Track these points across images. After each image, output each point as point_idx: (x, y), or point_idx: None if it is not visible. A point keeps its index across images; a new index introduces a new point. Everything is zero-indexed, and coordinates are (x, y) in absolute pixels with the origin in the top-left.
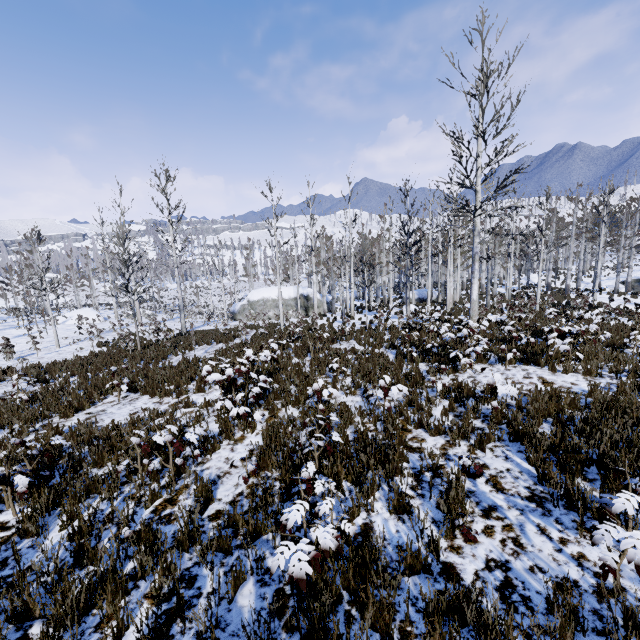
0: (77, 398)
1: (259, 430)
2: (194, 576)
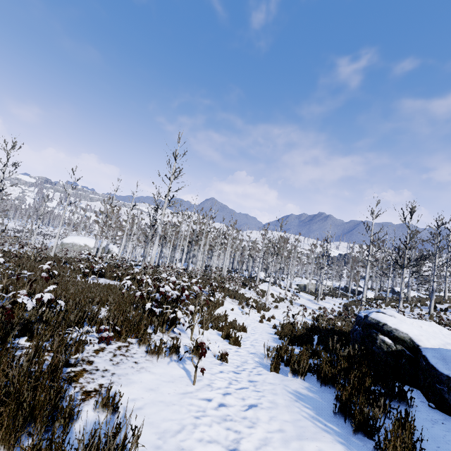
0: None
1: None
2: None
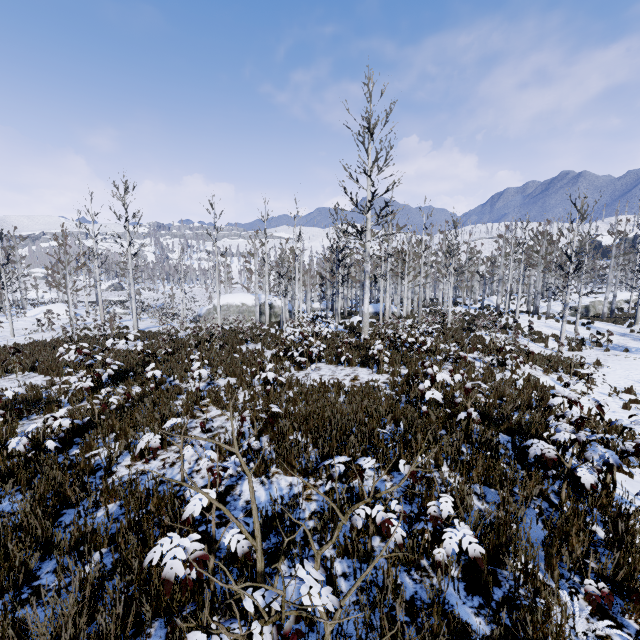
0: None
1: None
2: None
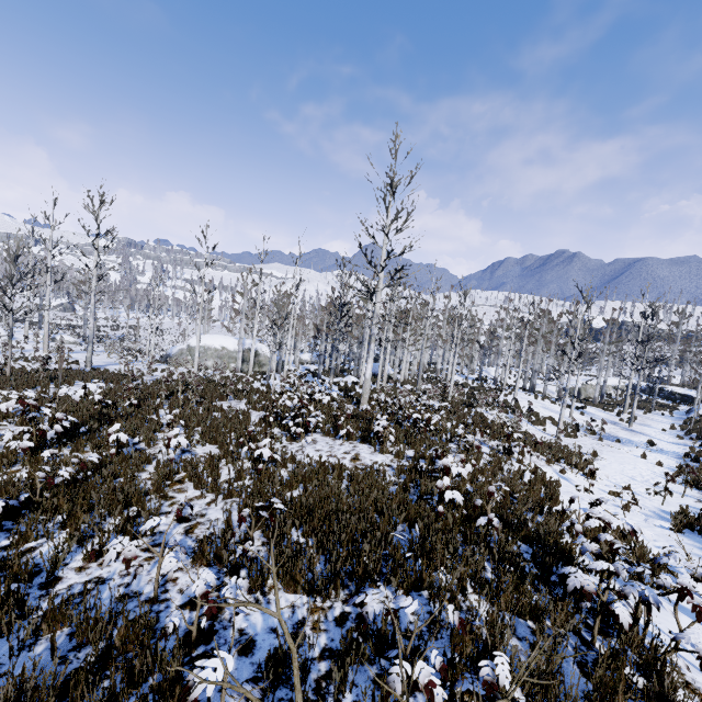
0: None
1: None
2: None
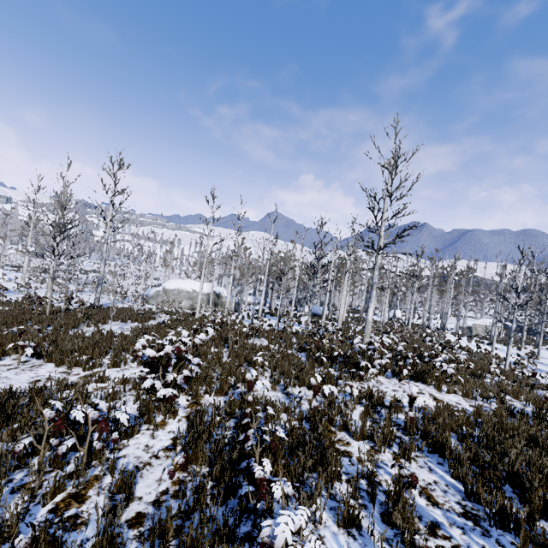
0: None
1: (181, 416)
2: None
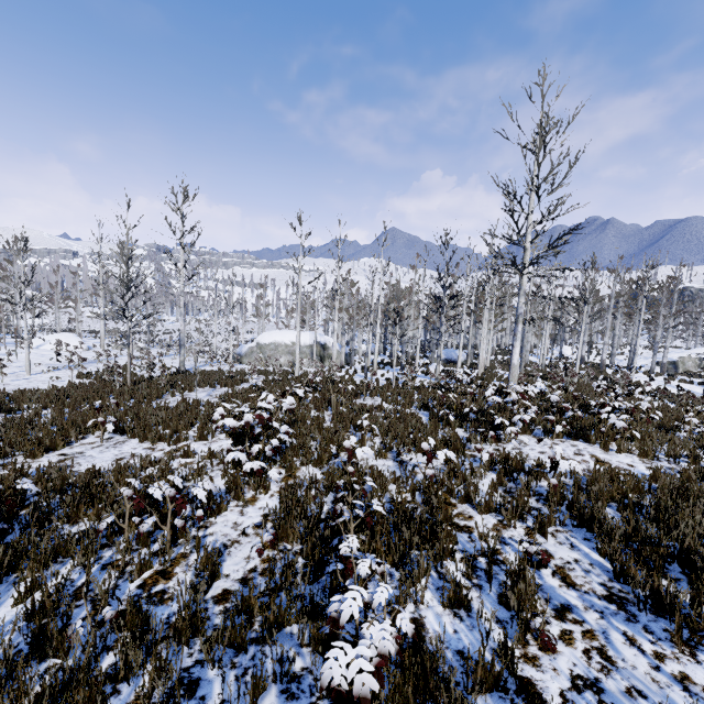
0: (49, 435)
1: (274, 491)
2: (195, 680)
